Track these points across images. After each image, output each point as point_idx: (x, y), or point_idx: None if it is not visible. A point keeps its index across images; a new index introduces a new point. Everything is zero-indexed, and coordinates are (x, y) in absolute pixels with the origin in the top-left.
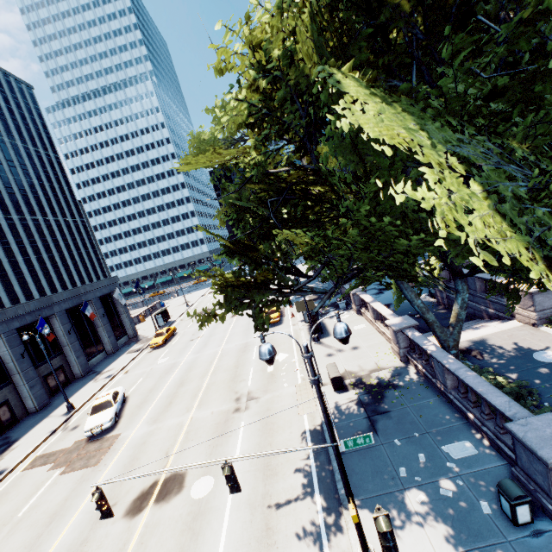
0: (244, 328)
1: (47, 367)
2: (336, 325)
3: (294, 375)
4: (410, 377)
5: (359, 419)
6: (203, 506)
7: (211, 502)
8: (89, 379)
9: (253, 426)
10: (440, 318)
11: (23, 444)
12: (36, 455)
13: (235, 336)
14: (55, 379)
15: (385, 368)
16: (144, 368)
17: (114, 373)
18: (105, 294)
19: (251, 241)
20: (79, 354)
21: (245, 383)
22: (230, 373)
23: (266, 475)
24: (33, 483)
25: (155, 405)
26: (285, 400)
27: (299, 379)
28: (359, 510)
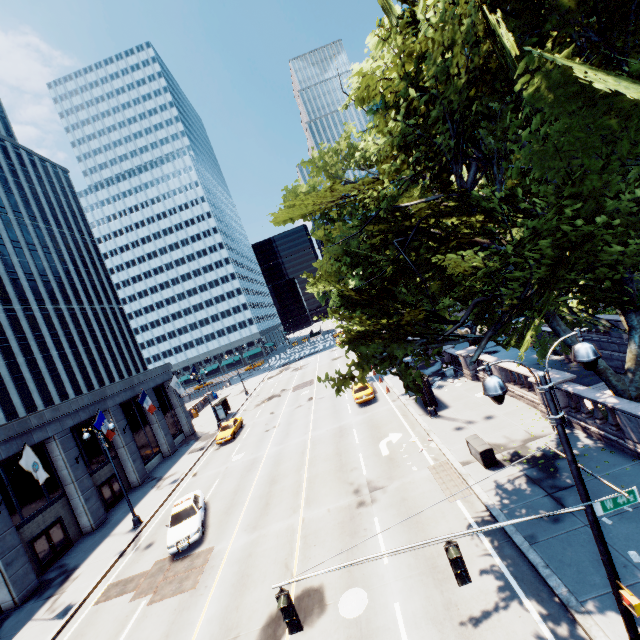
0: (330, 410)
1: (101, 475)
2: (580, 346)
3: (421, 456)
4: (581, 442)
5: (537, 498)
6: (364, 627)
7: (374, 621)
8: (149, 487)
9: (391, 521)
10: (577, 377)
11: (87, 571)
12: (108, 584)
13: (322, 421)
14: (110, 490)
15: (543, 436)
16: (217, 468)
17: (179, 476)
18: (159, 384)
19: (374, 289)
20: (136, 457)
21: (358, 472)
22: (334, 463)
23: (437, 580)
24: (114, 619)
25: (248, 509)
26: (423, 486)
27: (430, 460)
28: (596, 611)
